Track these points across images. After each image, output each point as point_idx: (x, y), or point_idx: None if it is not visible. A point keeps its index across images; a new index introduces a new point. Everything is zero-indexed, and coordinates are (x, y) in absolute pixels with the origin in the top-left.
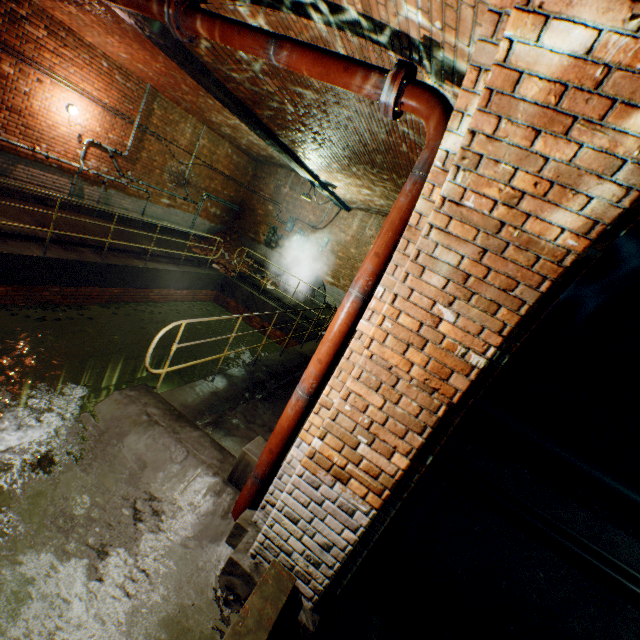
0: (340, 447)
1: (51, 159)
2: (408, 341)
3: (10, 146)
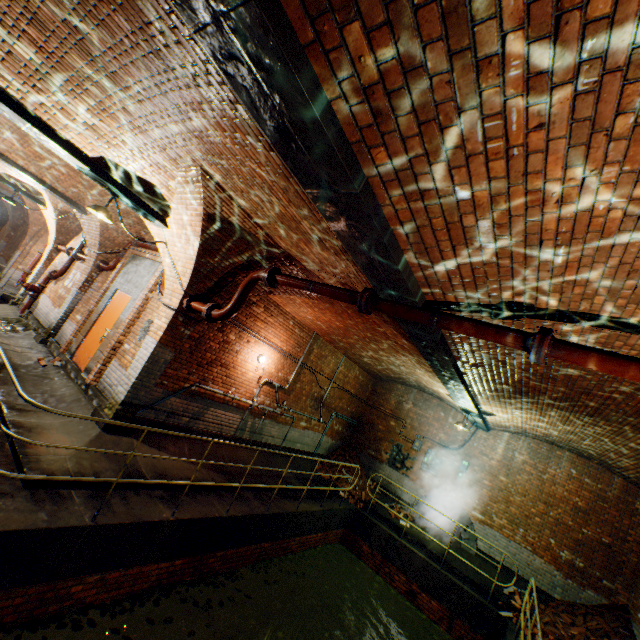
0: None
1: (234, 399)
2: None
3: (211, 393)
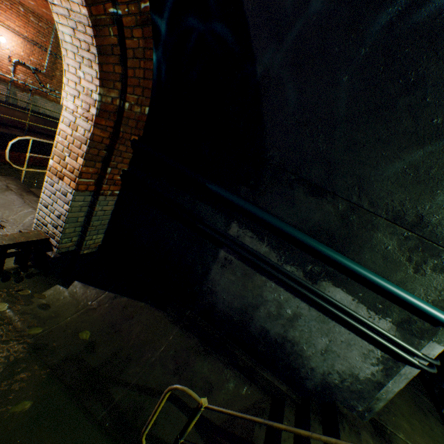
0: (60, 161)
1: None
2: (74, 95)
3: None
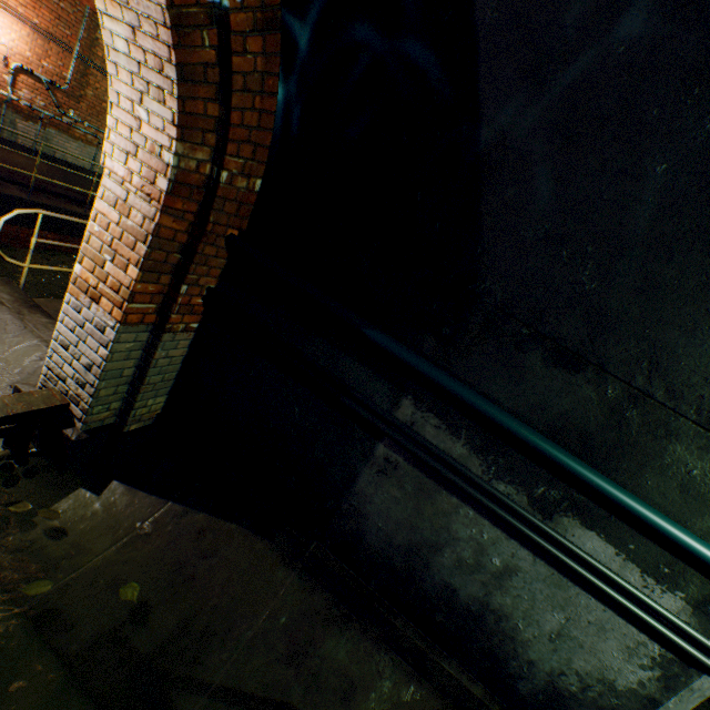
0: (94, 269)
1: None
2: (128, 151)
3: None
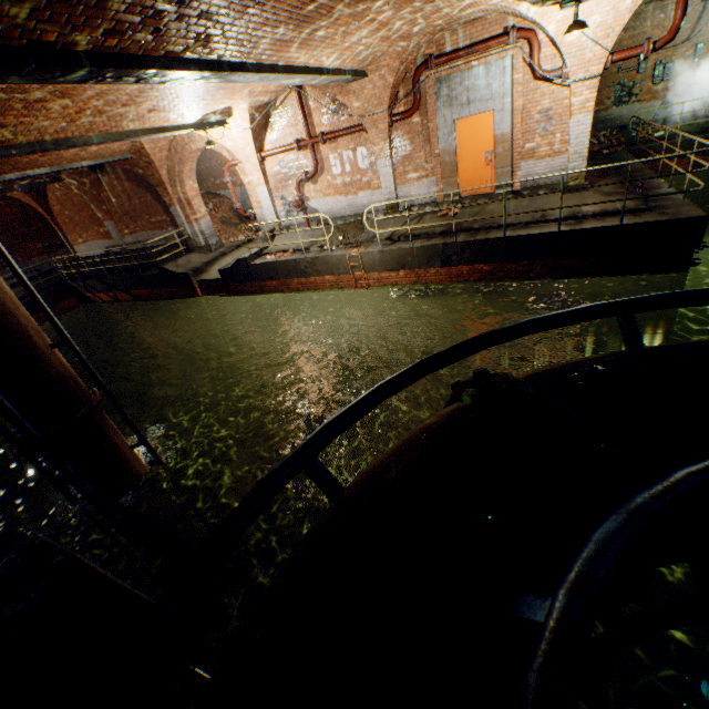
0: None
1: None
2: None
3: None
